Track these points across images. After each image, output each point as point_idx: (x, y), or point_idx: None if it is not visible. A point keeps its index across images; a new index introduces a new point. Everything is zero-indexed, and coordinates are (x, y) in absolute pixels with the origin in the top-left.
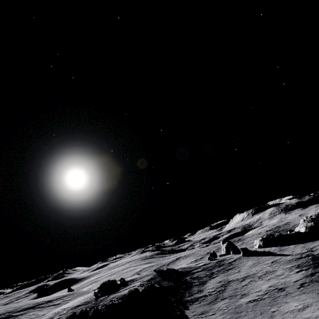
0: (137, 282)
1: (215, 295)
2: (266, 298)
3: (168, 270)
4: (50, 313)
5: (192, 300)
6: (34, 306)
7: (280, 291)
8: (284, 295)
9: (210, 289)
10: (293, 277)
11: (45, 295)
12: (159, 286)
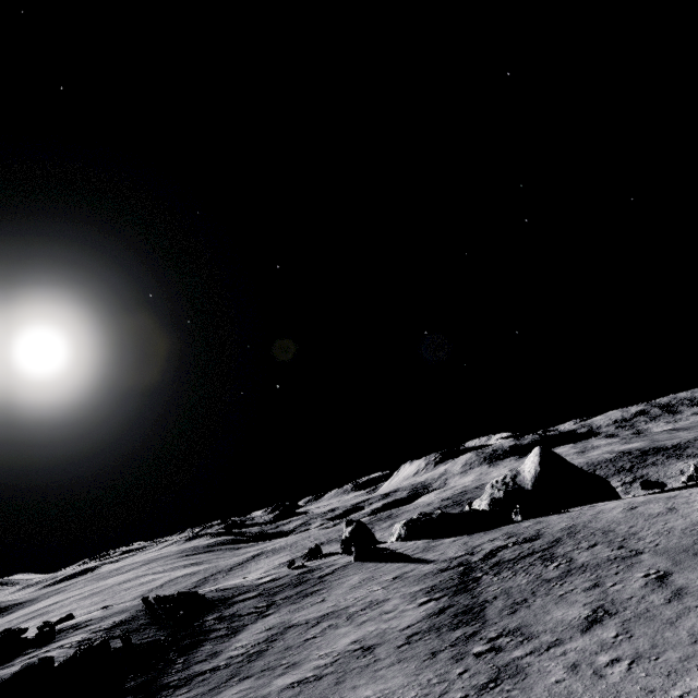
0: (80, 634)
1: (237, 666)
2: (326, 676)
3: (179, 597)
4: None
5: (178, 684)
6: None
7: (364, 655)
8: (364, 666)
9: (236, 650)
10: (406, 618)
11: None
12: (125, 645)
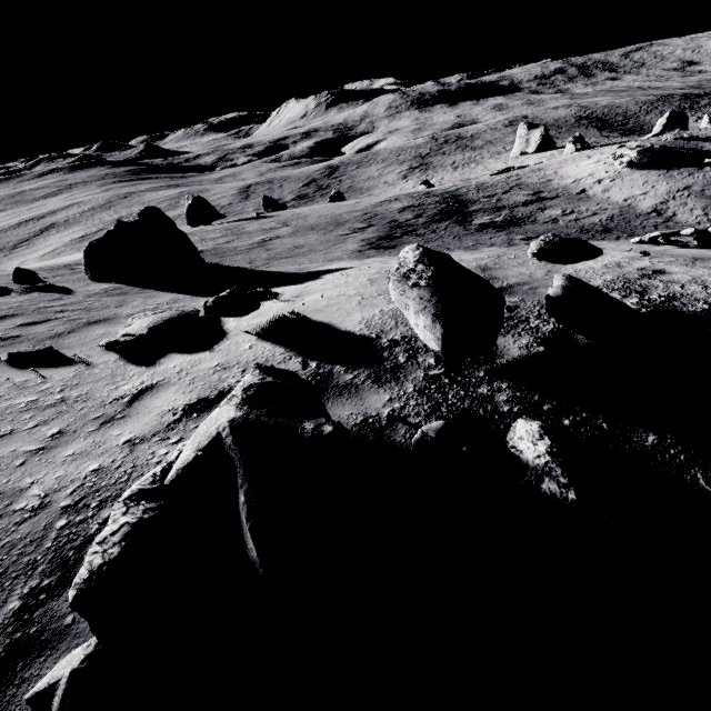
0: None
1: None
2: None
3: None
4: (639, 203)
5: None
6: (455, 211)
7: None
8: None
9: None
10: None
11: (219, 217)
12: None
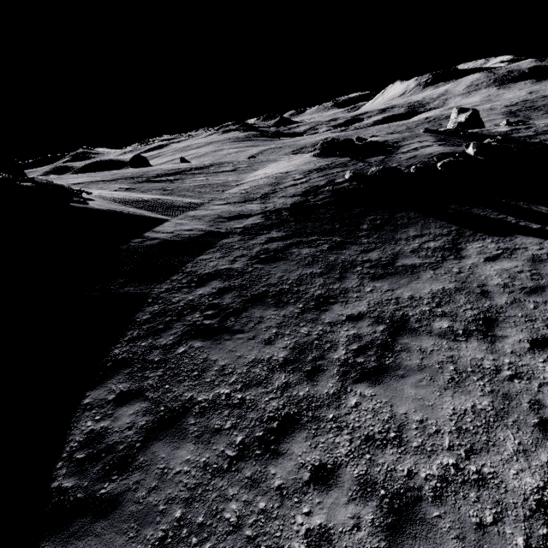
0: (418, 143)
1: None
2: None
3: (459, 131)
4: (249, 179)
5: None
6: (178, 173)
7: None
8: None
9: None
10: None
11: (145, 166)
12: None
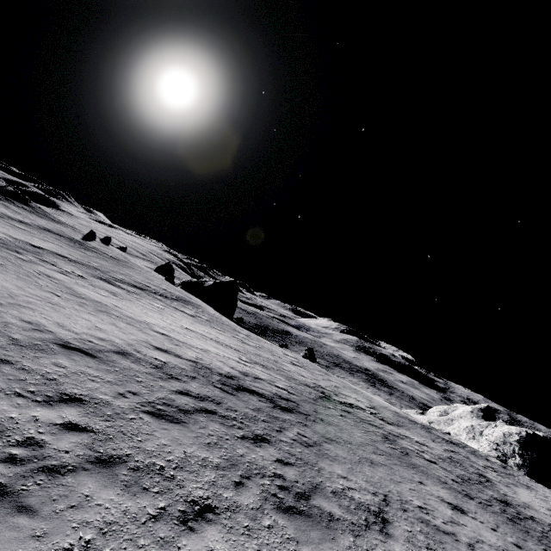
0: None
1: None
2: None
3: (19, 194)
4: None
5: None
6: None
7: None
8: None
9: None
10: (16, 217)
11: None
12: None
